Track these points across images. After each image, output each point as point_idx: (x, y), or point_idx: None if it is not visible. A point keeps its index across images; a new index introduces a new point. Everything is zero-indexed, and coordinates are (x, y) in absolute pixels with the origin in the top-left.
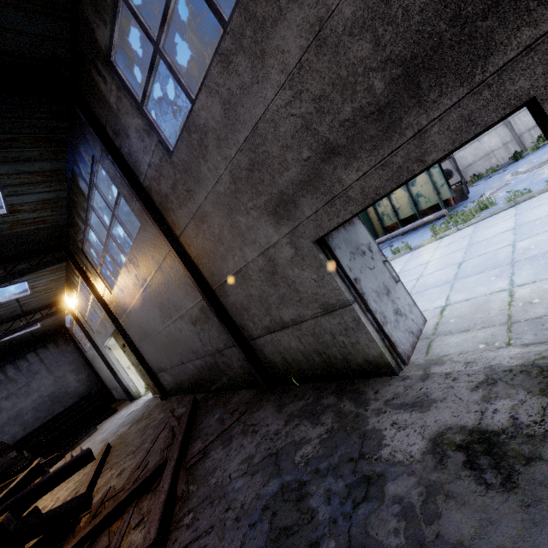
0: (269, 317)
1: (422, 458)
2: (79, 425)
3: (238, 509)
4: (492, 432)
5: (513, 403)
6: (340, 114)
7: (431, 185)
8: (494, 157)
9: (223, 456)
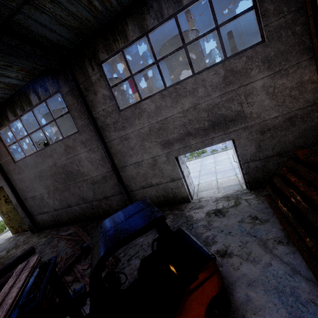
0: (145, 182)
1: (205, 217)
2: None
3: (147, 244)
4: (219, 209)
5: (222, 203)
6: (195, 126)
7: None
8: None
9: None
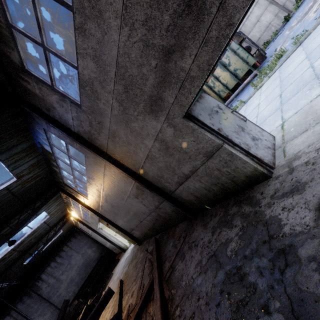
0: (176, 175)
1: (316, 224)
2: (103, 274)
3: (205, 297)
4: None
5: None
6: (163, 24)
7: (241, 60)
8: (272, 27)
9: (183, 267)
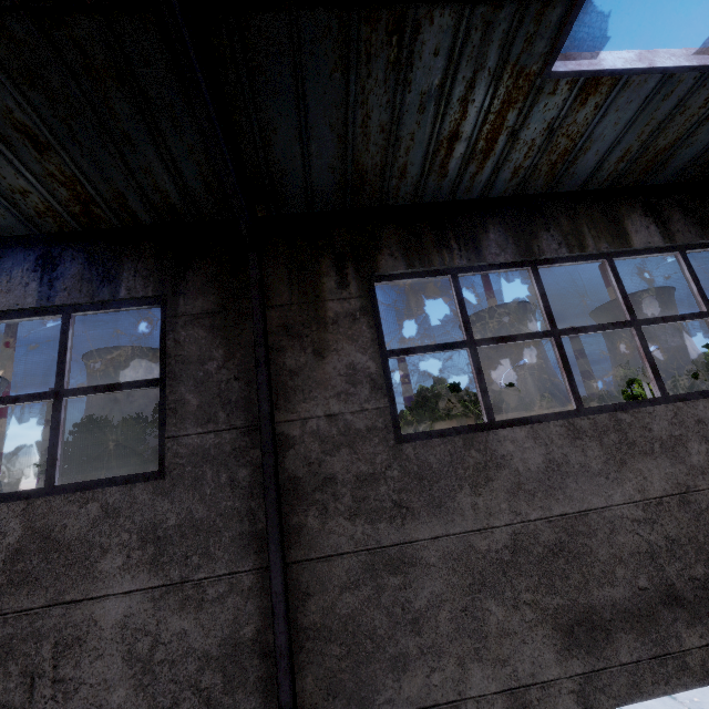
0: None
1: None
2: None
3: None
4: None
5: None
6: (691, 568)
7: None
8: None
9: None
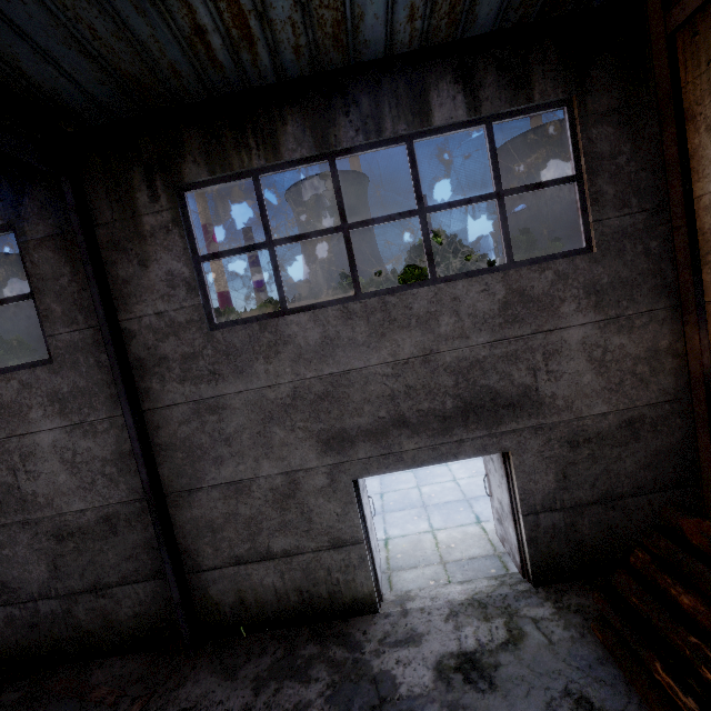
0: (250, 544)
1: (435, 685)
2: None
3: None
4: (471, 653)
5: (474, 629)
6: (420, 404)
7: None
8: None
9: None
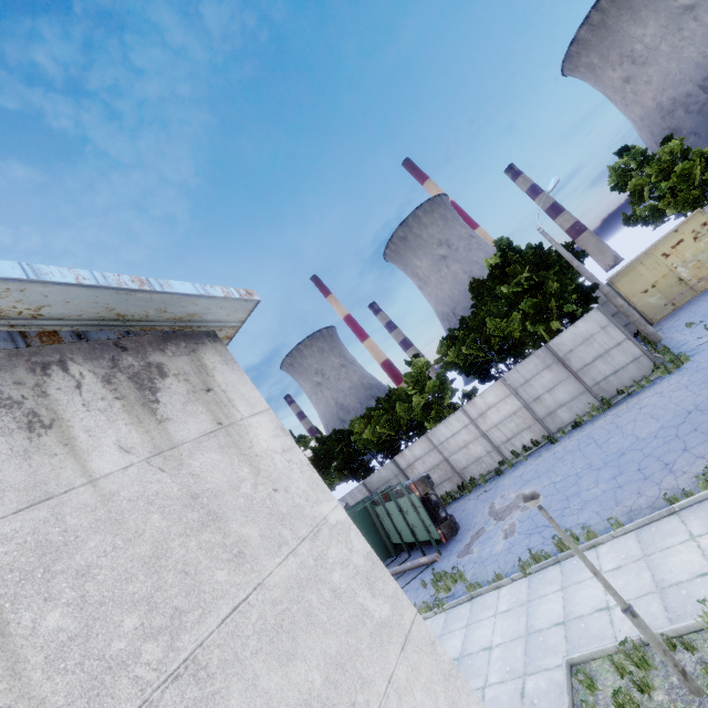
0: None
1: None
2: None
3: None
4: None
5: None
6: None
7: (421, 523)
8: (483, 463)
9: None
